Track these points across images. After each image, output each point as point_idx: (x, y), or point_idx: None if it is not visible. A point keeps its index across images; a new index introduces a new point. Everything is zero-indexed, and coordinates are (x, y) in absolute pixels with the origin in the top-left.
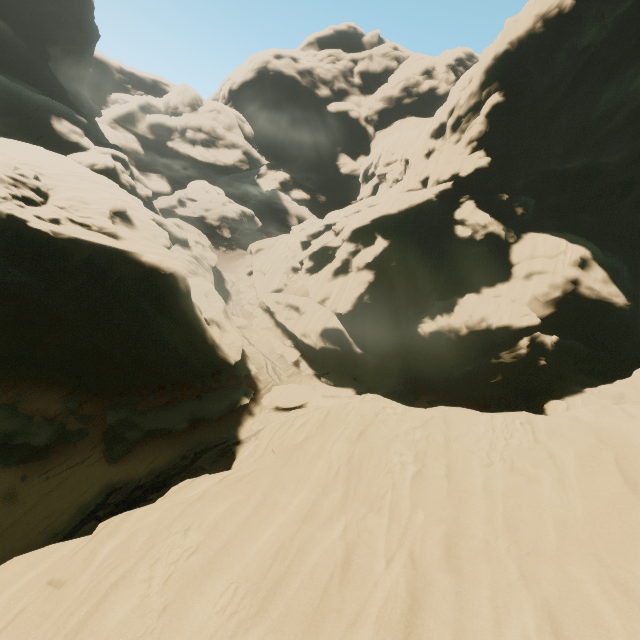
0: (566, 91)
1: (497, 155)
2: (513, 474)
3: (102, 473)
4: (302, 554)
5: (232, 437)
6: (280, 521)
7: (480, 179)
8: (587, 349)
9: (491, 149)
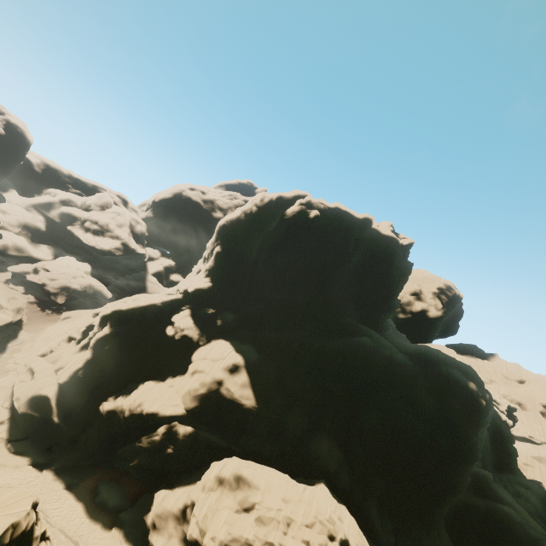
0: (257, 253)
1: (218, 282)
2: None
3: None
4: None
5: None
6: None
7: (202, 296)
8: (221, 442)
9: (217, 278)
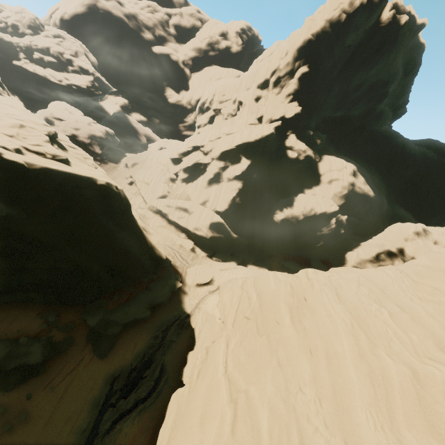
0: (340, 70)
1: (304, 105)
2: (424, 302)
3: (99, 369)
4: (387, 379)
5: (182, 313)
6: (350, 363)
7: (296, 120)
8: (358, 221)
9: (300, 101)
